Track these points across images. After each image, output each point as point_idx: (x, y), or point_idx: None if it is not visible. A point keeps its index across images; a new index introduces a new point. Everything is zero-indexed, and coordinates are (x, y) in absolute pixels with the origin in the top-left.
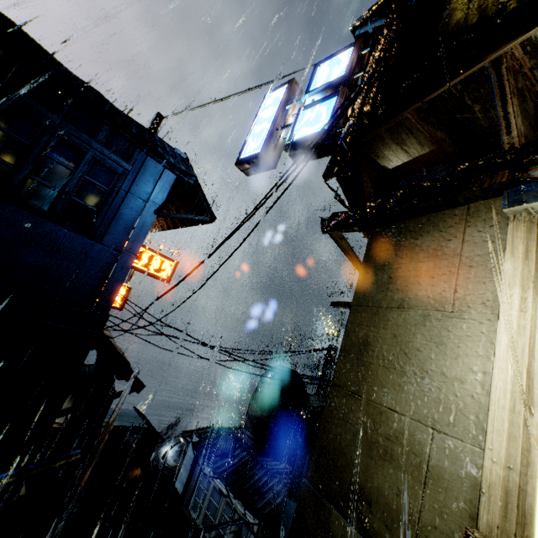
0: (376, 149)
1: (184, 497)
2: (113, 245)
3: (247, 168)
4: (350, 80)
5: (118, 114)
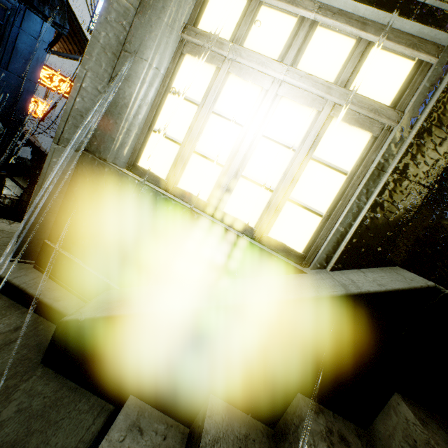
0: None
1: None
2: (17, 73)
3: None
4: None
5: None
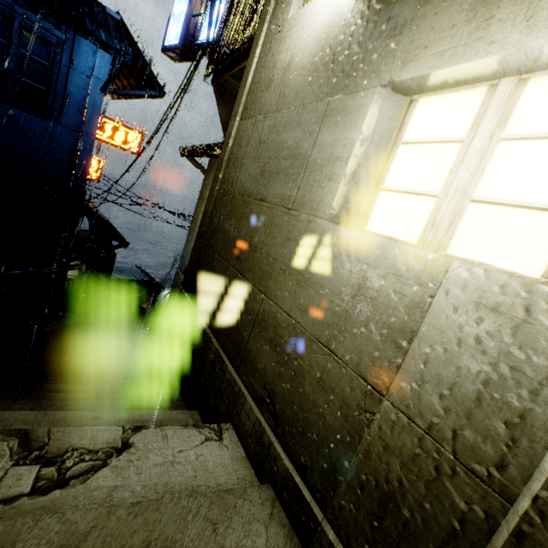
0: (225, 89)
1: None
2: (72, 126)
3: (173, 57)
4: None
5: None
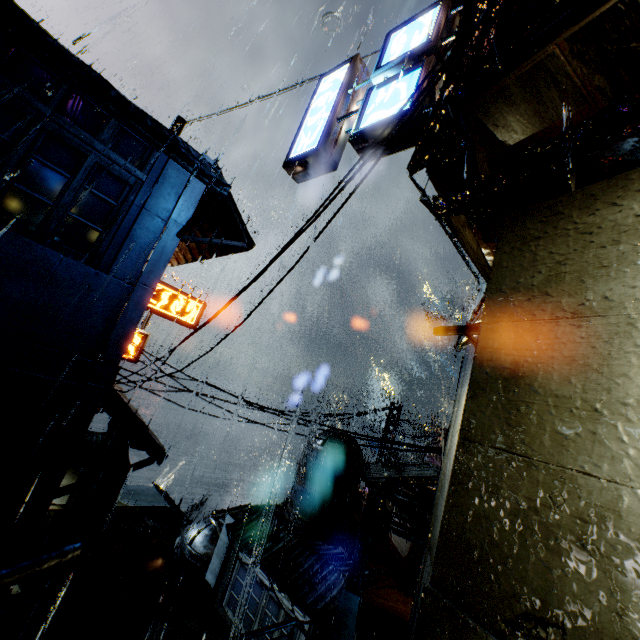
0: (495, 113)
1: (217, 591)
2: (125, 275)
3: (298, 171)
4: (438, 47)
5: (129, 104)
